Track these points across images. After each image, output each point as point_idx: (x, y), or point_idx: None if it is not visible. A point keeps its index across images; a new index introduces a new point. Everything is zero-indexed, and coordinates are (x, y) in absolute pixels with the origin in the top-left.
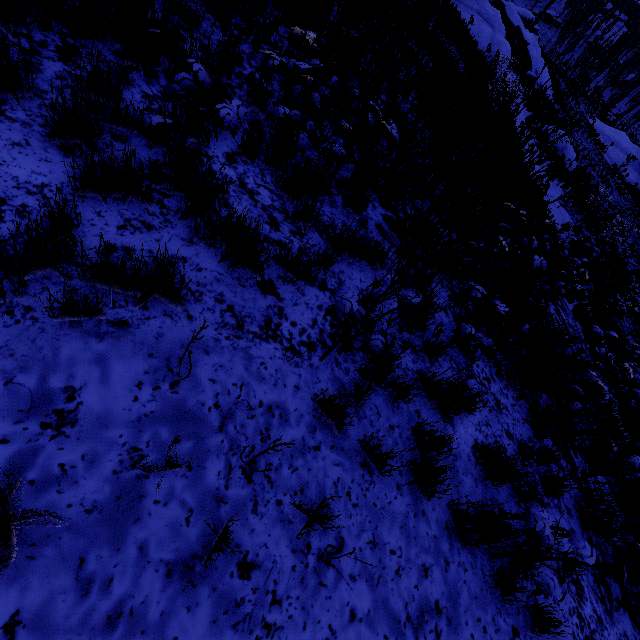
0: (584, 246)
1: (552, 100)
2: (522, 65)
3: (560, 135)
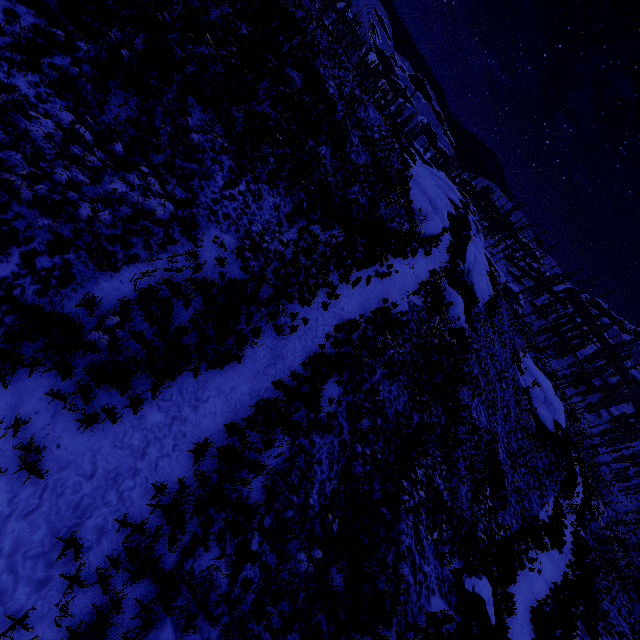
0: (394, 315)
1: (481, 303)
2: (459, 259)
3: (443, 279)
